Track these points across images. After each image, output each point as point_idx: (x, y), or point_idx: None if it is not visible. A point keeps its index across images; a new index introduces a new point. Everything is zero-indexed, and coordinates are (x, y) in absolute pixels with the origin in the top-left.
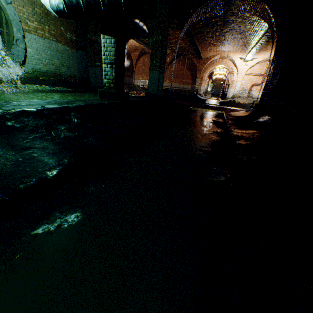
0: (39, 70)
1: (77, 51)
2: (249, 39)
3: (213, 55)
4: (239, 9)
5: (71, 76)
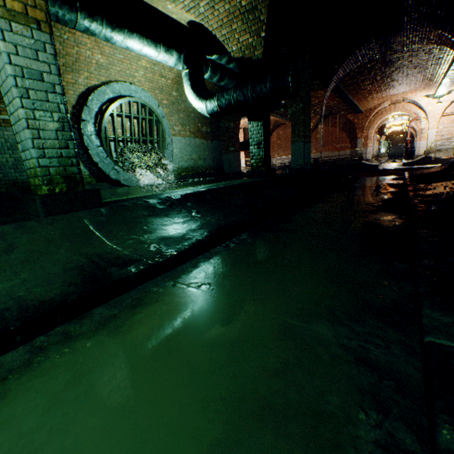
0: (181, 167)
1: (211, 141)
2: (432, 70)
3: (379, 102)
4: (403, 44)
5: (207, 167)
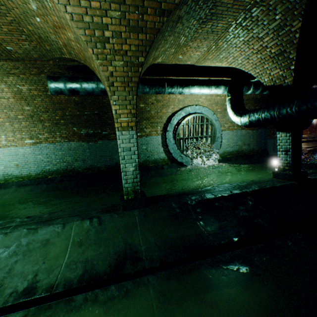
0: (227, 151)
1: (256, 130)
2: None
3: None
4: None
5: (250, 150)
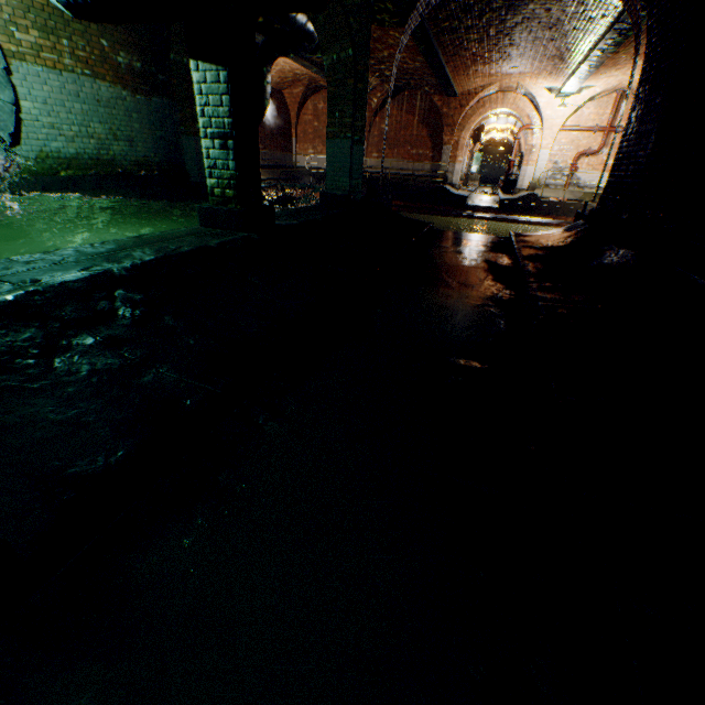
0: (57, 154)
1: (147, 97)
2: (572, 42)
3: (484, 84)
4: None
5: (139, 162)
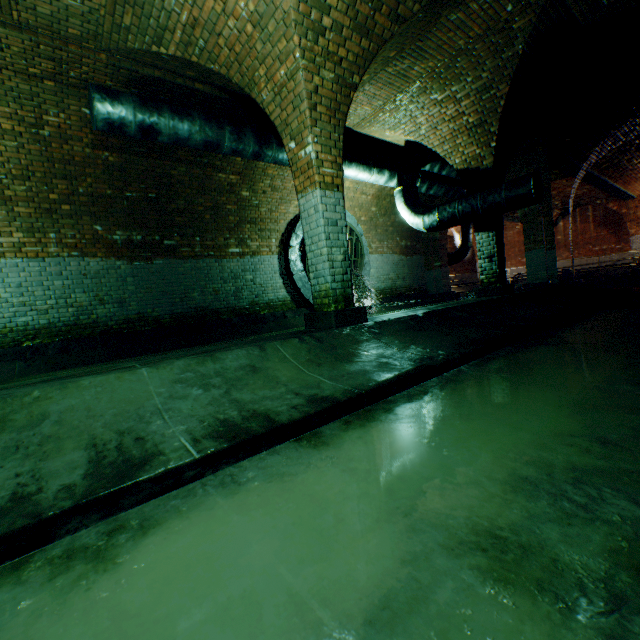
0: (377, 289)
1: (411, 257)
2: None
3: None
4: None
5: (406, 288)
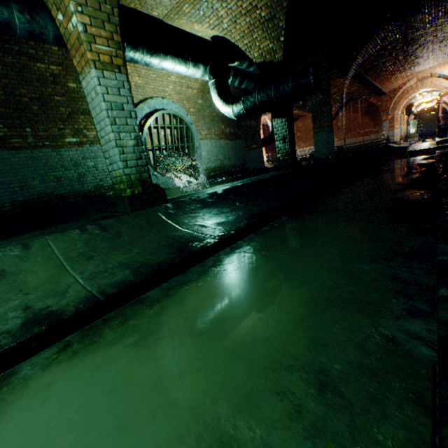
0: (209, 168)
1: (234, 141)
2: None
3: (404, 82)
4: (425, 21)
5: (232, 166)
